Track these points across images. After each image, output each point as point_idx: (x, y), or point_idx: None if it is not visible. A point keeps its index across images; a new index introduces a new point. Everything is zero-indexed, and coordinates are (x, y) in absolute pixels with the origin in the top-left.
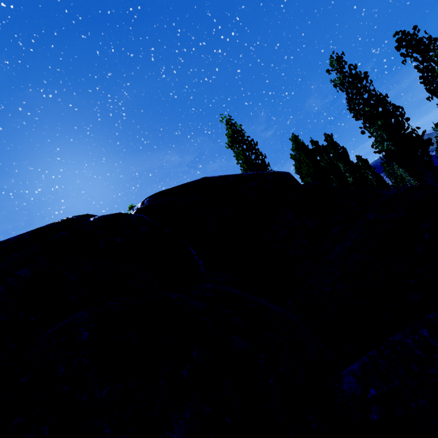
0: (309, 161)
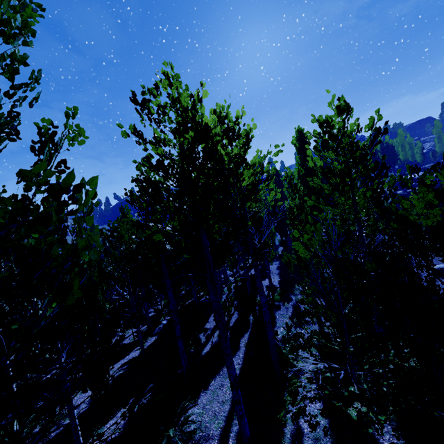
0: None
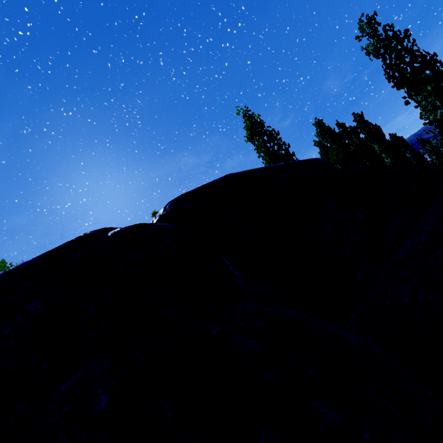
0: (337, 145)
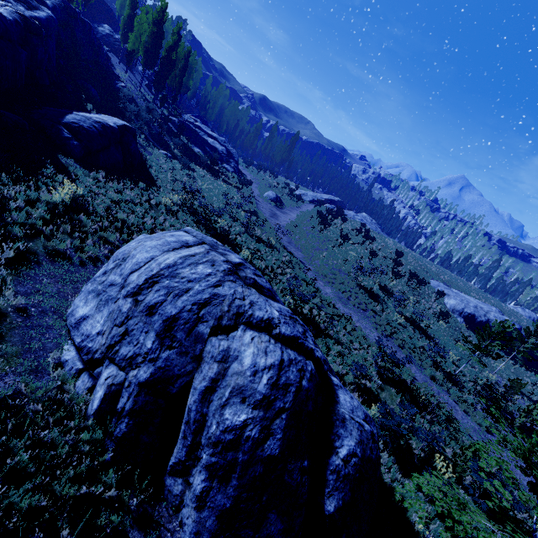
0: None
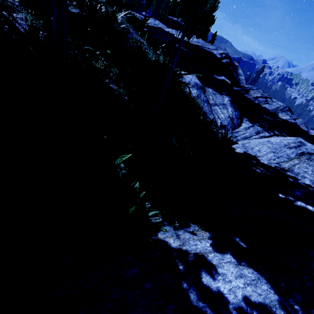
0: None
